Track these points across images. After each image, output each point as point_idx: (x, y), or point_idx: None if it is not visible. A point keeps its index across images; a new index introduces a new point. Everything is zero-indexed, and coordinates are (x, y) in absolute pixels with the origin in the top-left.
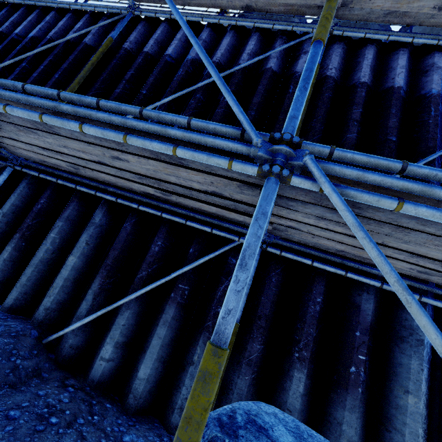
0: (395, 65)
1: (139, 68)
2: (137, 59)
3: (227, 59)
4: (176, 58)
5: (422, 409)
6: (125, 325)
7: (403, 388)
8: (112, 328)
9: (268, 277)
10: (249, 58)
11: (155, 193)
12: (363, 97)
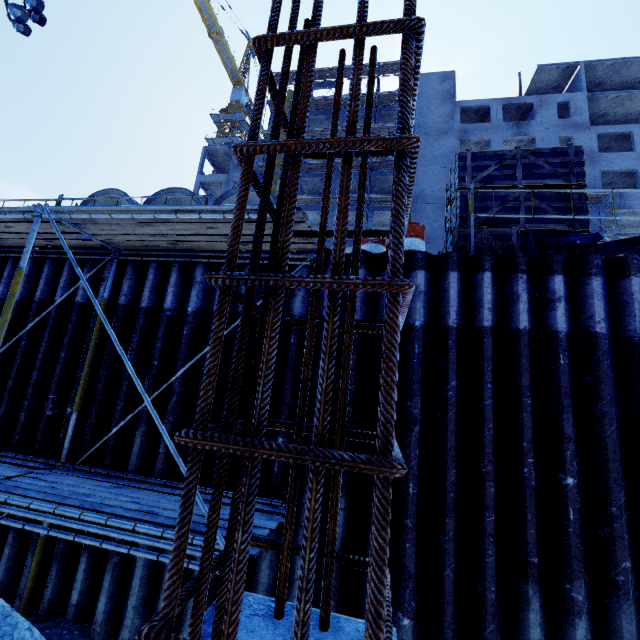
0: (169, 282)
1: None
2: None
3: (49, 291)
4: None
5: (146, 561)
6: None
7: None
8: None
9: None
10: (63, 291)
11: None
12: (141, 324)
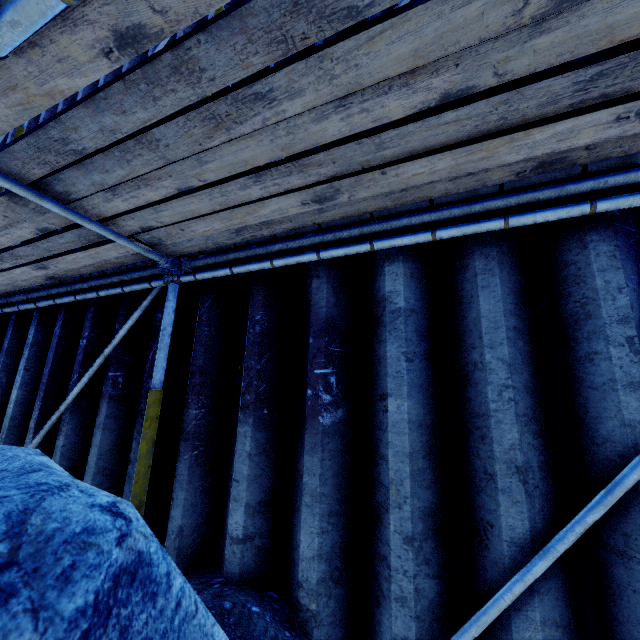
0: None
1: None
2: None
3: None
4: None
5: (413, 413)
6: (66, 446)
7: (383, 392)
8: (53, 454)
9: (198, 318)
10: None
11: (39, 272)
12: None
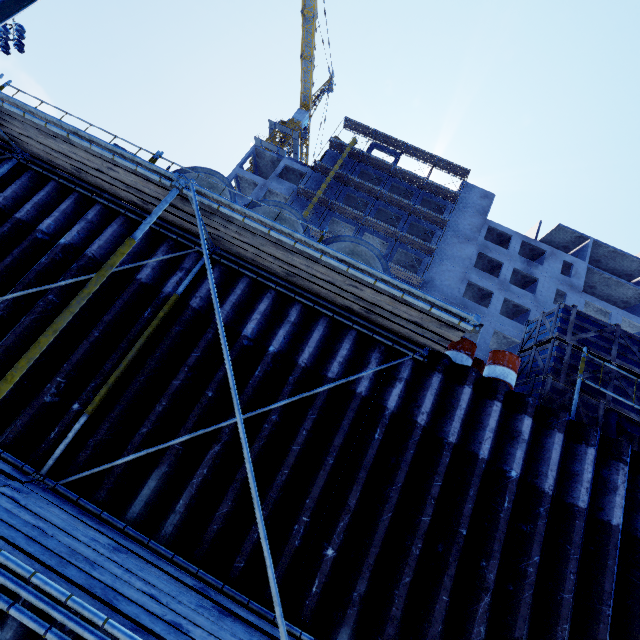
0: (257, 307)
1: (3, 238)
2: (2, 227)
3: (107, 250)
4: (53, 233)
5: None
6: None
7: None
8: None
9: None
10: (127, 259)
11: None
12: (208, 340)
